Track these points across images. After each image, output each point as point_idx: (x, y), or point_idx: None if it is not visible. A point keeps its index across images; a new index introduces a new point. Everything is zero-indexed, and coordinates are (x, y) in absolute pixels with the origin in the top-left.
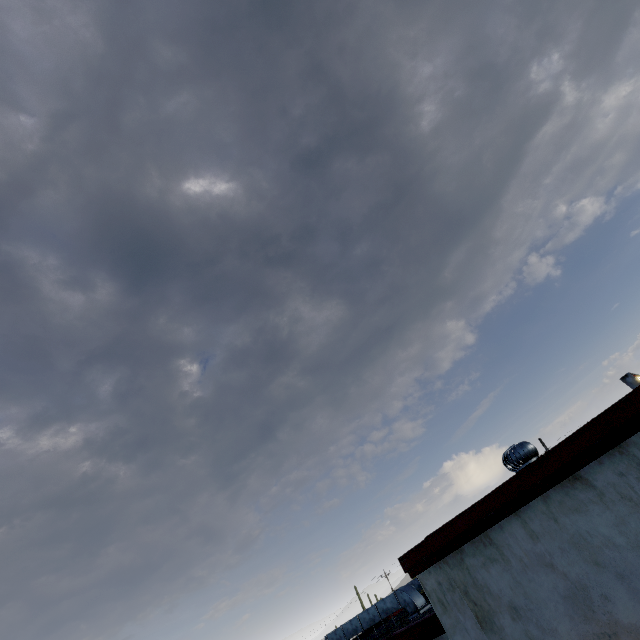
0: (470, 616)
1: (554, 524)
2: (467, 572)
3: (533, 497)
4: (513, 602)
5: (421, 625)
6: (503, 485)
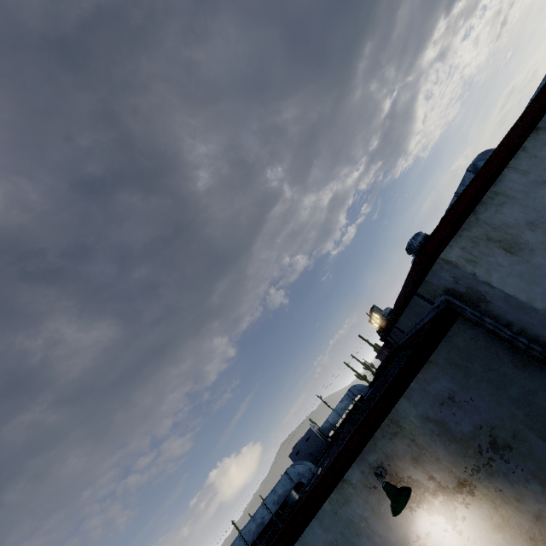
0: (499, 253)
1: (535, 159)
2: (485, 224)
3: (518, 148)
4: (528, 220)
5: (390, 388)
6: (496, 150)
